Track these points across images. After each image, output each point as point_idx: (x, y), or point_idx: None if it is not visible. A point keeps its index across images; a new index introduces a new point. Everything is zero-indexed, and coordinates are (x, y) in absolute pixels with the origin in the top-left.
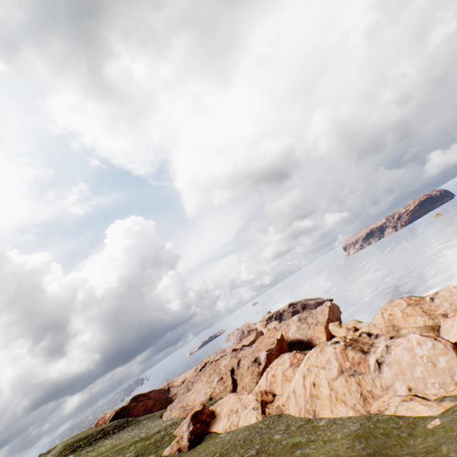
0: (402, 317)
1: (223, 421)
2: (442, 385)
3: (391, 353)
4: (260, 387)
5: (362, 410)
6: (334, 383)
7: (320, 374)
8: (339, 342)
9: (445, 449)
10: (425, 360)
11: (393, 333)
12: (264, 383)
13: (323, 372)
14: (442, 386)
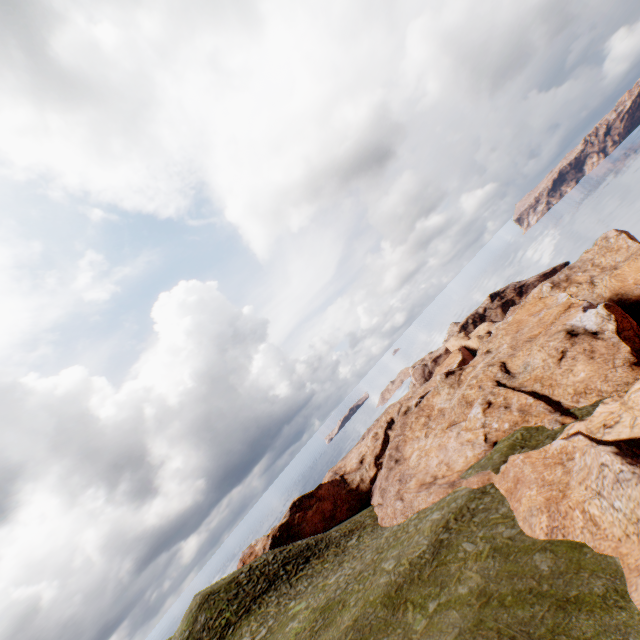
0: None
1: None
2: None
3: None
4: None
5: None
6: None
7: None
8: None
9: None
10: None
11: None
12: None
13: None
14: None
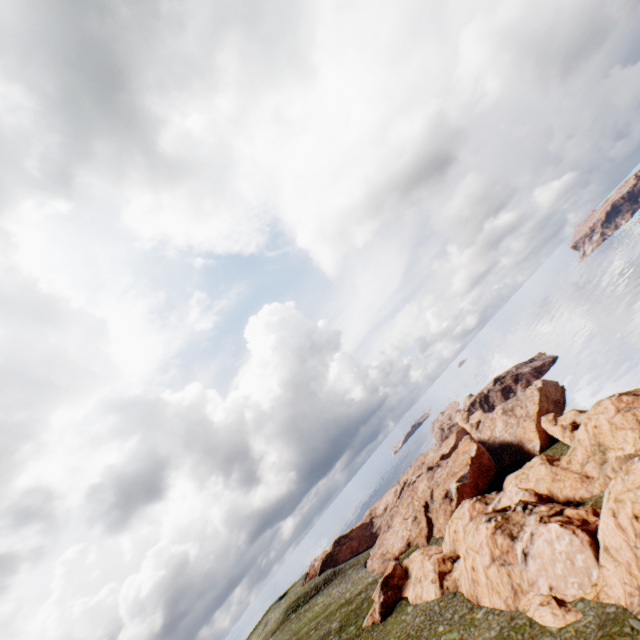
0: (609, 431)
1: (410, 590)
2: (580, 586)
3: (534, 544)
4: (446, 543)
5: (511, 606)
6: (488, 572)
7: (476, 559)
8: (491, 521)
9: None
10: (564, 557)
11: (598, 455)
12: (448, 540)
13: (477, 557)
14: (580, 587)
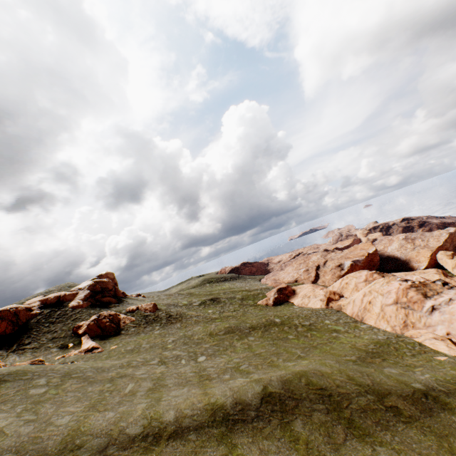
0: None
1: (298, 299)
2: None
3: (450, 305)
4: (334, 287)
5: (398, 331)
6: (385, 308)
7: (378, 298)
8: (407, 281)
9: (418, 369)
10: None
11: None
12: (337, 286)
13: (380, 297)
14: None
